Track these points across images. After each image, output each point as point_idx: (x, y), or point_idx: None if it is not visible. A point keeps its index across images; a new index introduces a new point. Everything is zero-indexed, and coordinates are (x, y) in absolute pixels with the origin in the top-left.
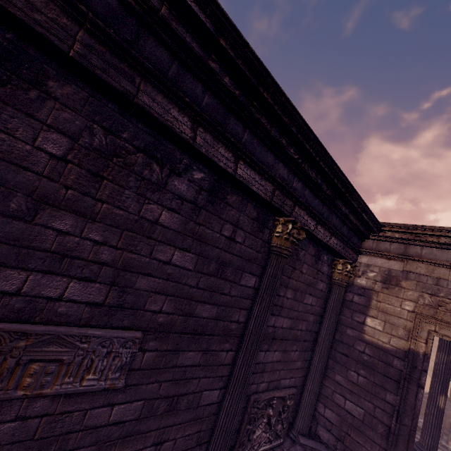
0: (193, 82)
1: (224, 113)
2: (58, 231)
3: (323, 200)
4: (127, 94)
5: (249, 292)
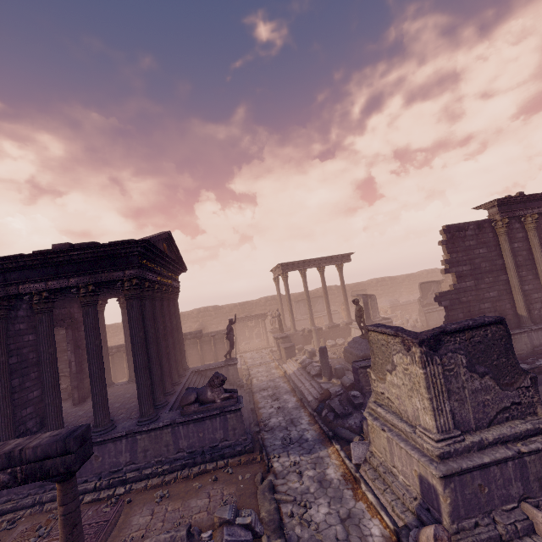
0: None
1: None
2: None
3: None
4: None
5: None
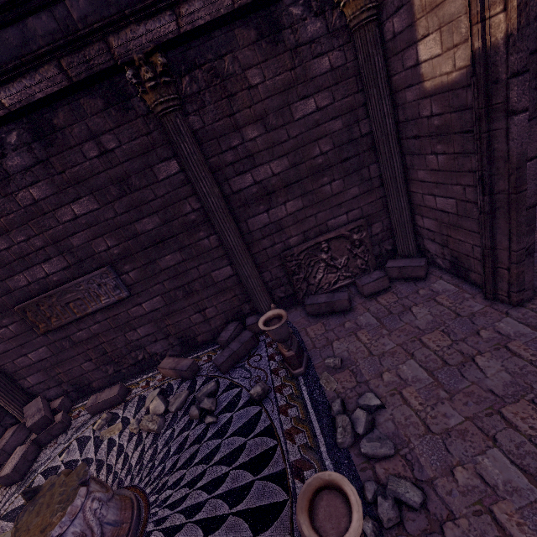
0: None
1: None
2: (6, 249)
3: None
4: None
5: (181, 178)
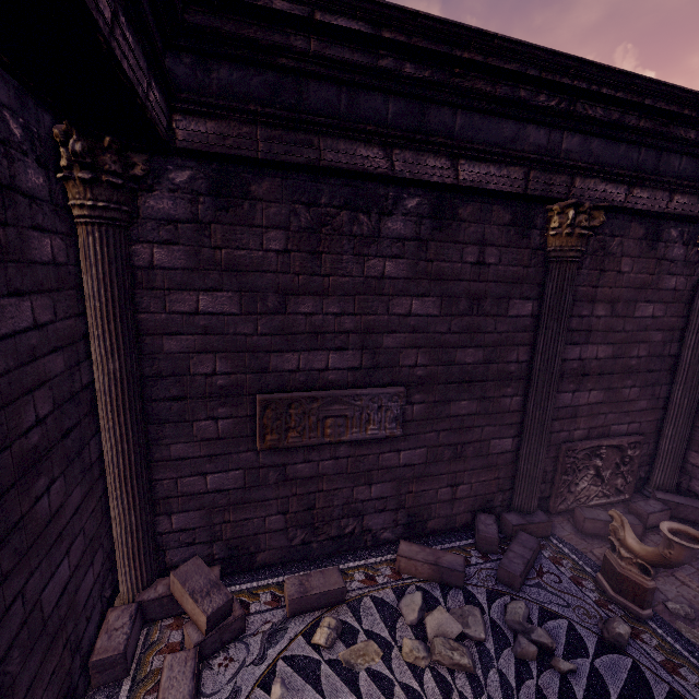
0: (369, 99)
1: (419, 110)
2: (305, 314)
3: (637, 141)
4: (312, 163)
5: (526, 323)
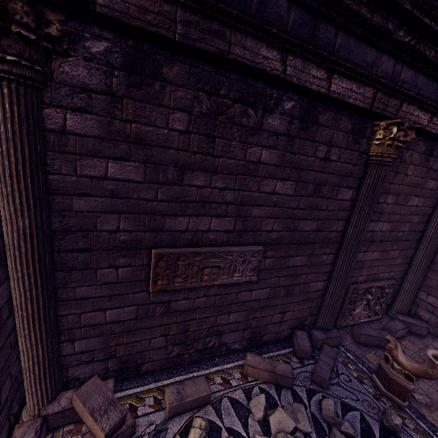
0: (276, 3)
1: (312, 24)
2: (197, 187)
3: None
4: (222, 54)
5: (346, 205)
